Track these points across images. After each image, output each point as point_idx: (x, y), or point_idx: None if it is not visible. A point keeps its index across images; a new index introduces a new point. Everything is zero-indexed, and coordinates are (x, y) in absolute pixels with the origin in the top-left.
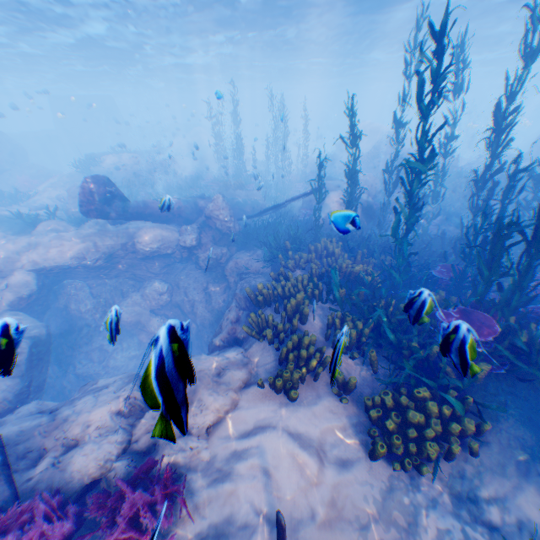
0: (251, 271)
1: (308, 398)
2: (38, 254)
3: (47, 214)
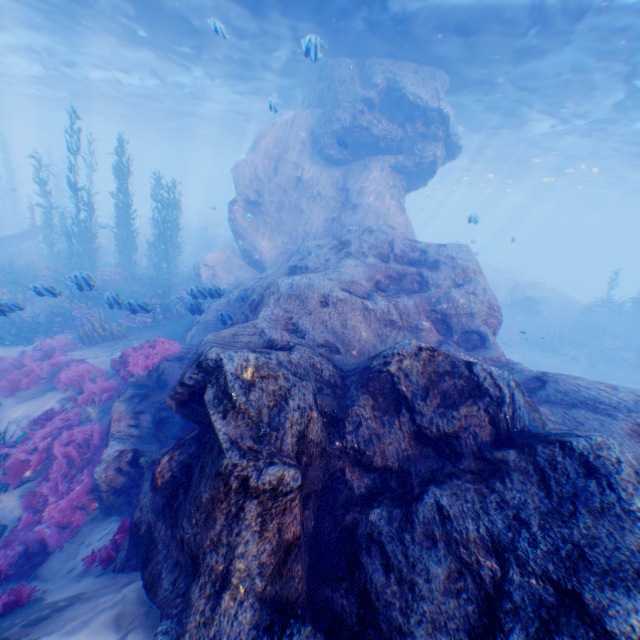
0: None
1: None
2: None
3: None
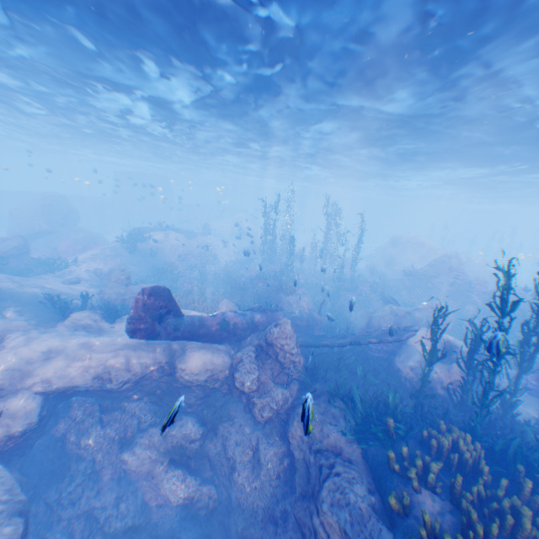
0: (330, 447)
1: None
2: (54, 366)
3: (80, 293)
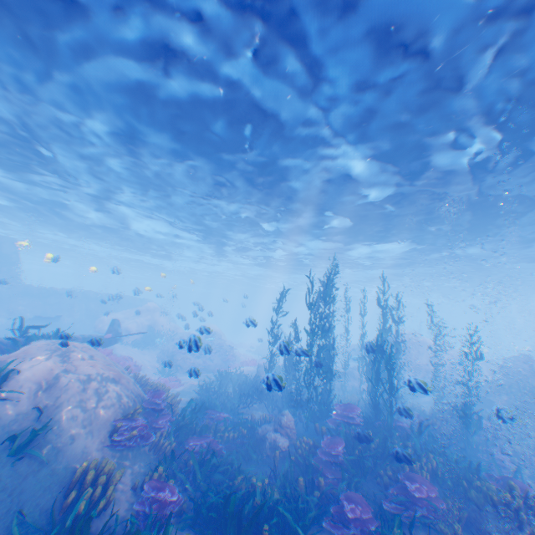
0: None
1: None
2: None
3: None
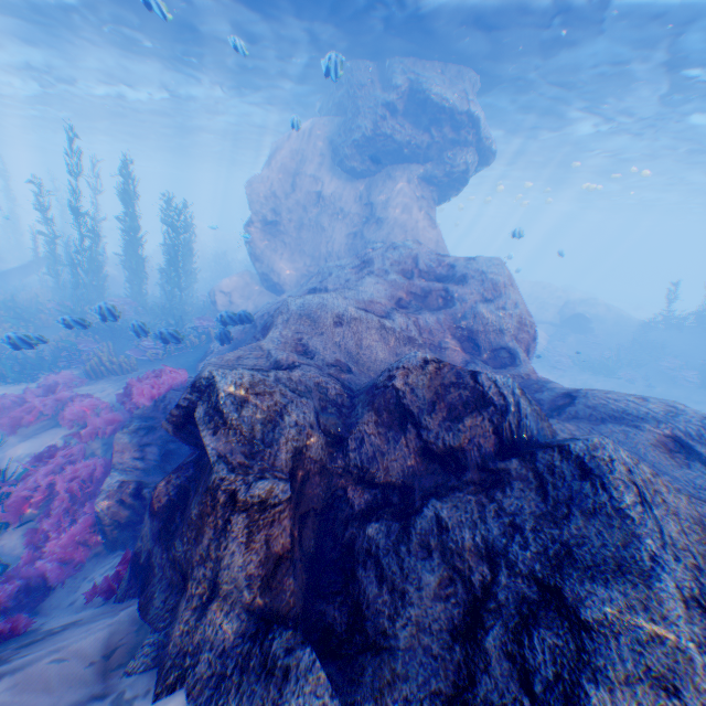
0: None
1: None
2: None
3: None
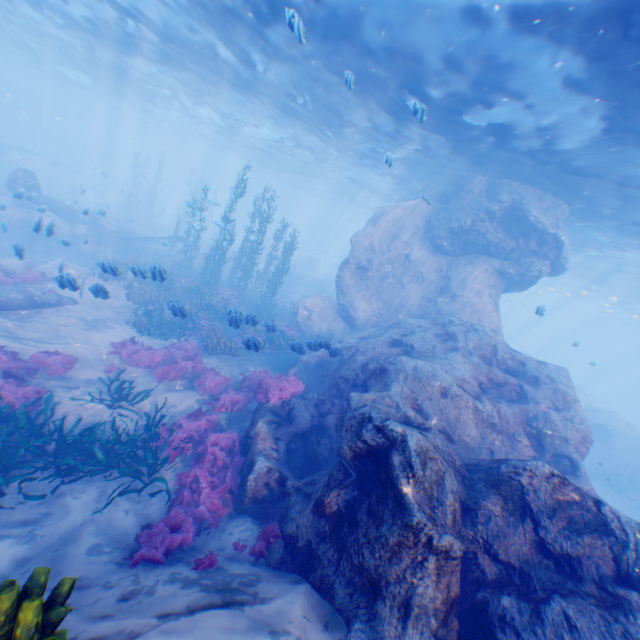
0: None
1: (114, 285)
2: None
3: None
